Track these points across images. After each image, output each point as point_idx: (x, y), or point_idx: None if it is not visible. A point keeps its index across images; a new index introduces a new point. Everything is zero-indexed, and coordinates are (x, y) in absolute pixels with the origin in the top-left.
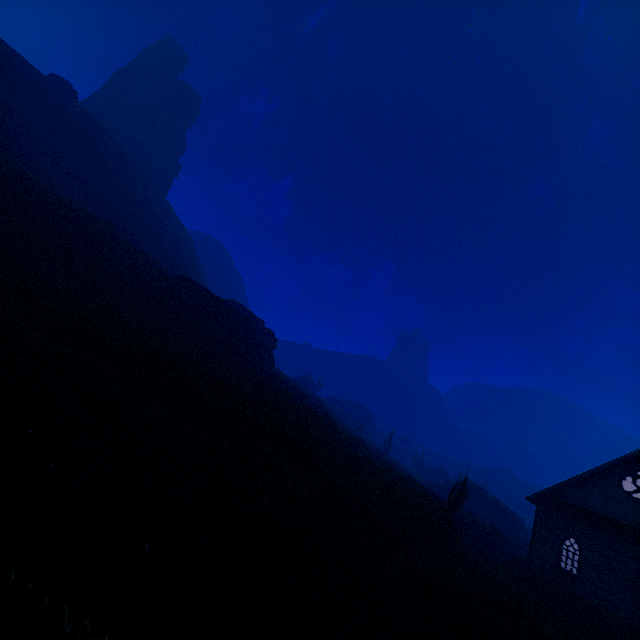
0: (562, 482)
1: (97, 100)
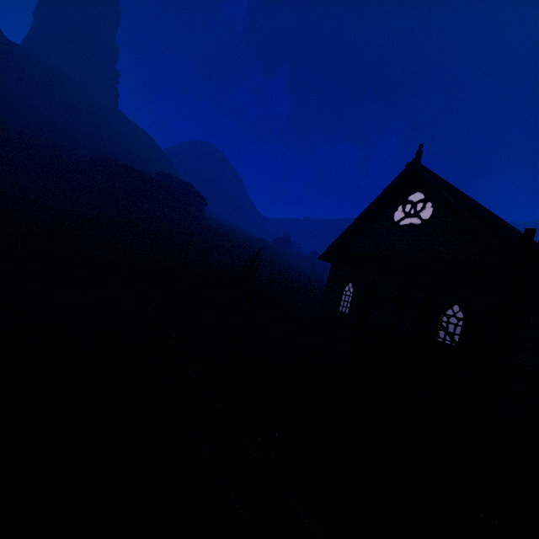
0: (343, 232)
1: (32, 32)
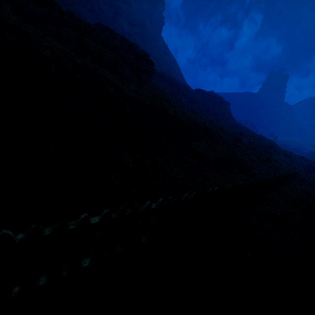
0: None
1: None
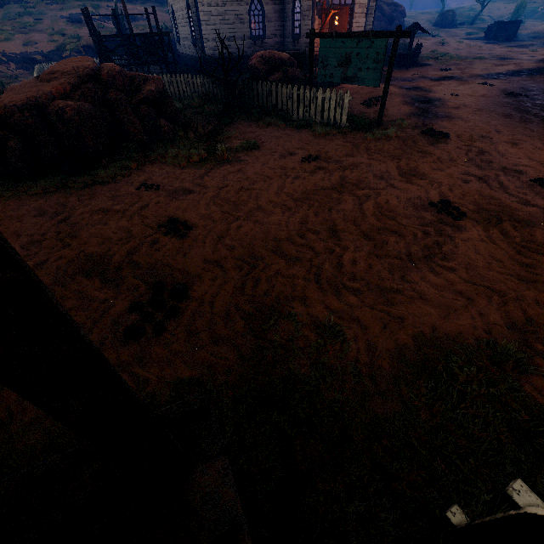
0: None
1: None
